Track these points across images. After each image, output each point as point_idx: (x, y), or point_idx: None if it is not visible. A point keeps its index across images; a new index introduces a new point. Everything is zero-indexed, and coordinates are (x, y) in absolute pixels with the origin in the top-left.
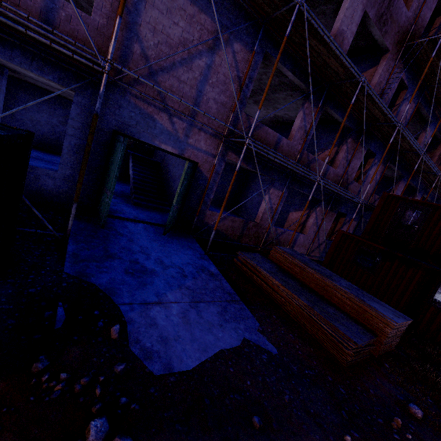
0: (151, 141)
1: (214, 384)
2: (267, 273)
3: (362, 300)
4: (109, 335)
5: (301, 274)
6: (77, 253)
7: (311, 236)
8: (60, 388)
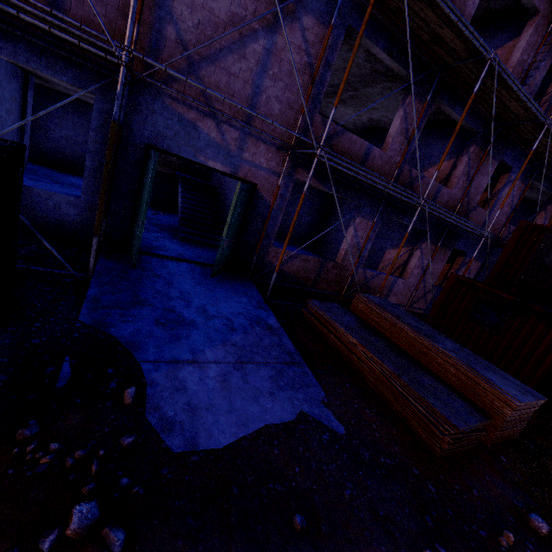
0: (195, 157)
1: (250, 469)
2: (343, 329)
3: (473, 369)
4: (122, 399)
5: (391, 331)
6: (99, 297)
7: (414, 281)
8: (47, 462)
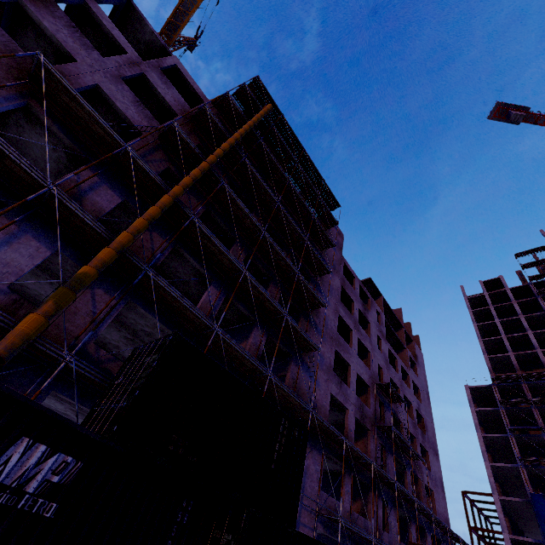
0: None
1: None
2: None
3: None
4: None
5: None
6: None
7: None
8: None
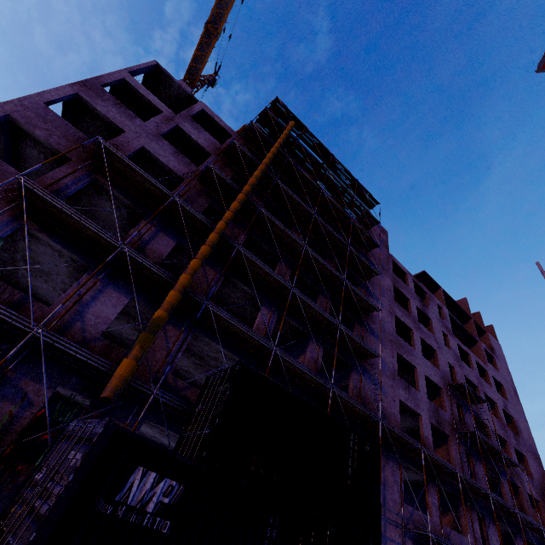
0: None
1: None
2: None
3: None
4: None
5: None
6: None
7: None
8: None
